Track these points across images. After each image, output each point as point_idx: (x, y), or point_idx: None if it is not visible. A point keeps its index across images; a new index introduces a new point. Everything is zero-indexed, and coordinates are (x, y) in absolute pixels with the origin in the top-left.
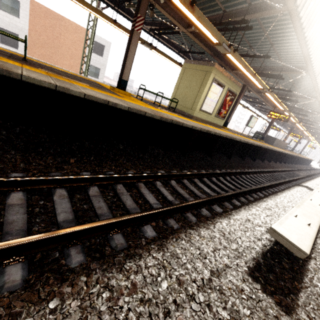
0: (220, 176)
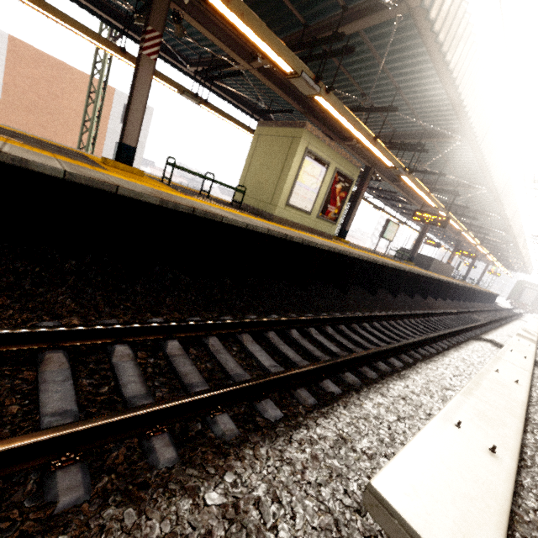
0: (311, 327)
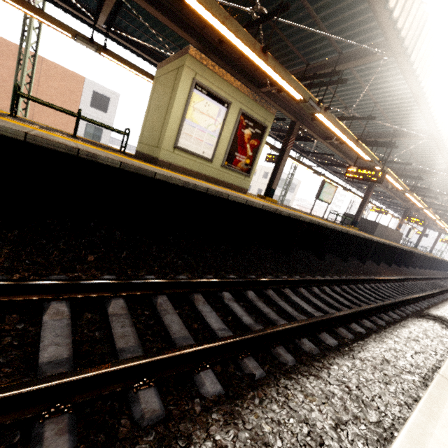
0: (62, 299)
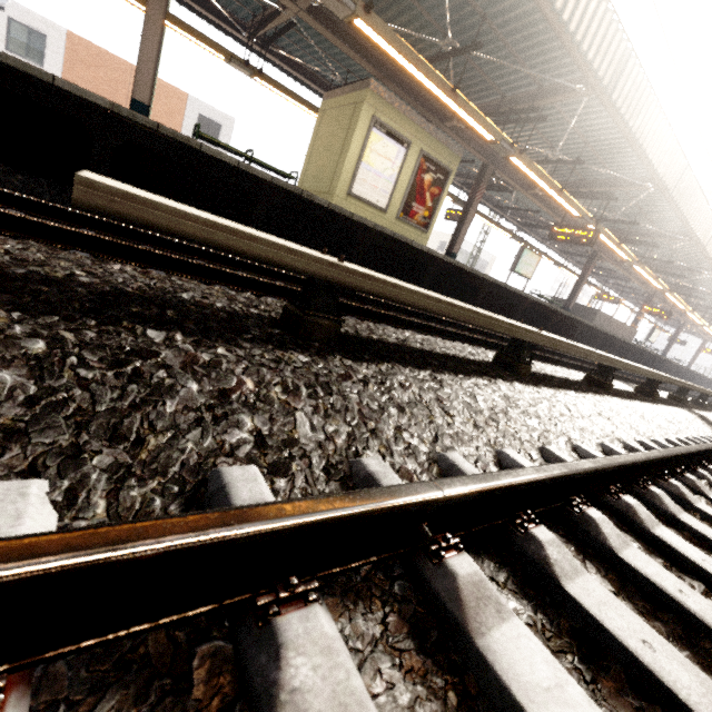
0: None
